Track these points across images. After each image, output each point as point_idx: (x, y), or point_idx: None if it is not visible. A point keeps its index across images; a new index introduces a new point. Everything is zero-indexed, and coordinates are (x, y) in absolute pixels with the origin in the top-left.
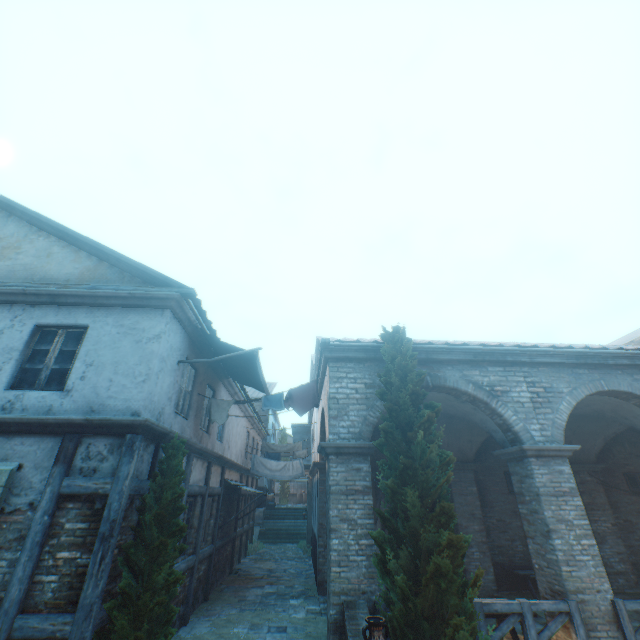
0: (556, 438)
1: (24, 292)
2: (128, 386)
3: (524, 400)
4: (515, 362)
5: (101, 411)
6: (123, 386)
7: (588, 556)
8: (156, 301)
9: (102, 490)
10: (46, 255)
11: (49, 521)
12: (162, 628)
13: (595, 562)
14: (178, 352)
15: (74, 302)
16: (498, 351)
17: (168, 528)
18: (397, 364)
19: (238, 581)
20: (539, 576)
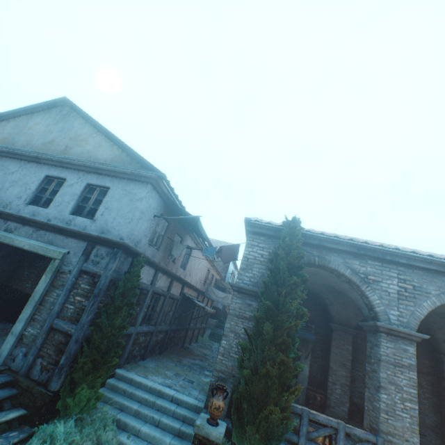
0: (410, 325)
1: (84, 165)
2: (121, 223)
3: (391, 291)
4: (393, 261)
5: (107, 234)
6: (119, 223)
7: (407, 415)
8: (144, 178)
9: (99, 273)
10: (98, 146)
11: (75, 281)
12: (115, 348)
13: (412, 421)
14: (155, 210)
15: (106, 174)
16: (379, 250)
17: (126, 301)
18: (286, 242)
19: (183, 352)
20: (366, 415)
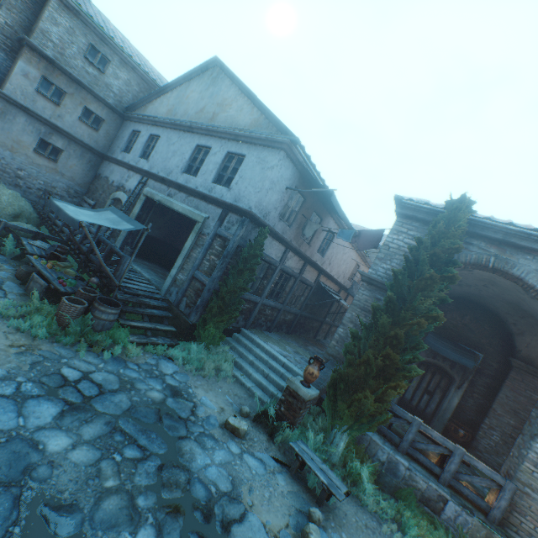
0: None
1: (226, 132)
2: (251, 193)
3: None
4: None
5: (238, 202)
6: (249, 192)
7: None
8: (277, 144)
9: (228, 238)
10: (240, 110)
11: (211, 242)
12: (237, 305)
13: None
14: (287, 181)
15: (243, 141)
16: None
17: (248, 267)
18: (438, 229)
19: (313, 342)
20: (507, 460)
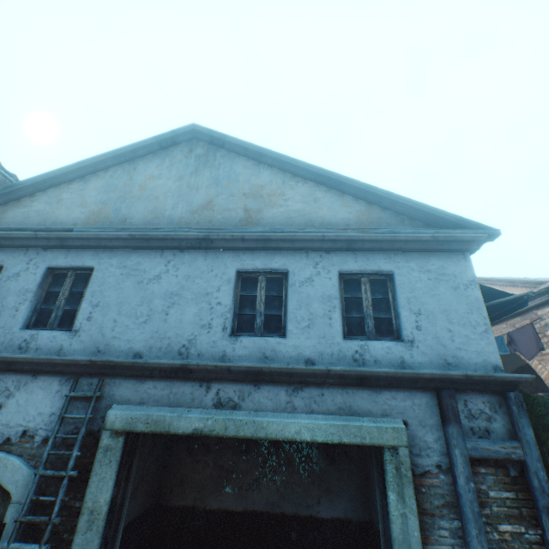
0: None
1: (322, 238)
2: (471, 337)
3: None
4: None
5: (457, 364)
6: (465, 337)
7: None
8: (456, 244)
9: (513, 455)
10: (312, 200)
11: (474, 488)
12: None
13: None
14: None
15: (370, 247)
16: None
17: None
18: None
19: None
20: None
